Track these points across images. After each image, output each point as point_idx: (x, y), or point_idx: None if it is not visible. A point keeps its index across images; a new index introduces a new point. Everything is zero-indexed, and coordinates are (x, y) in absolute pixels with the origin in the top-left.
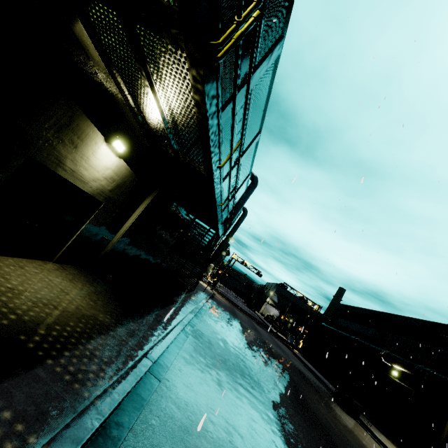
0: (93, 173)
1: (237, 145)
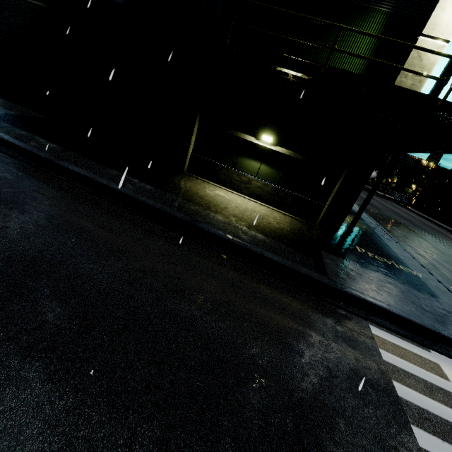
0: None
1: None
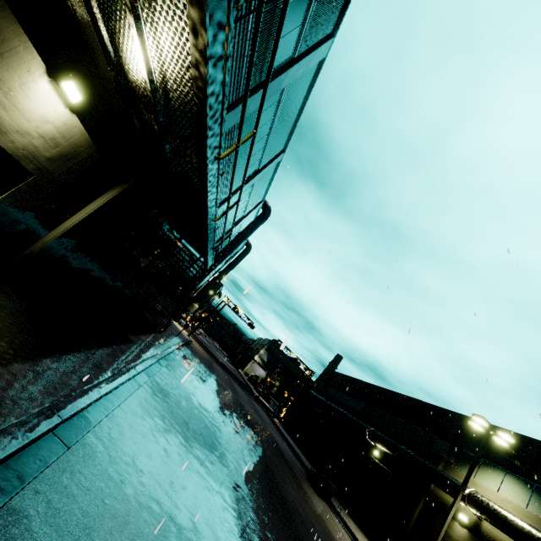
0: (19, 119)
1: (249, 135)
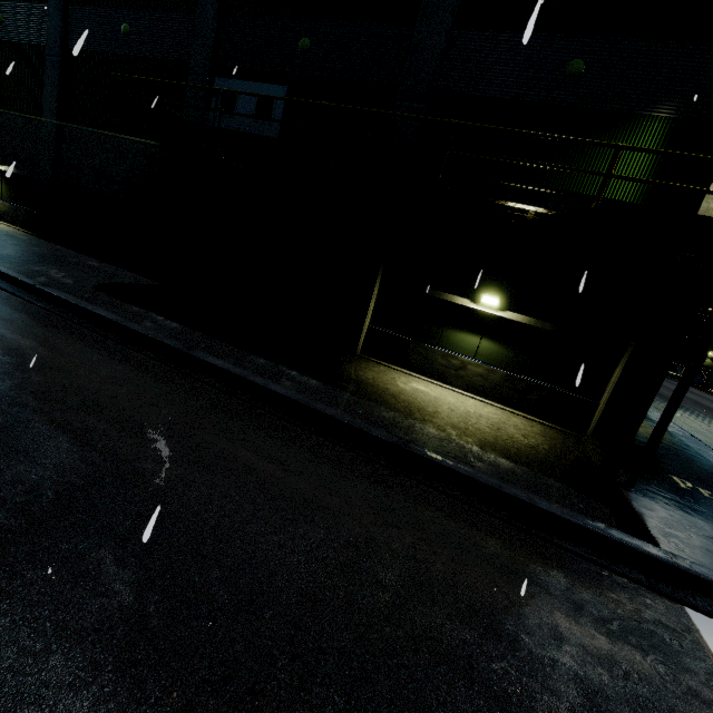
0: None
1: None
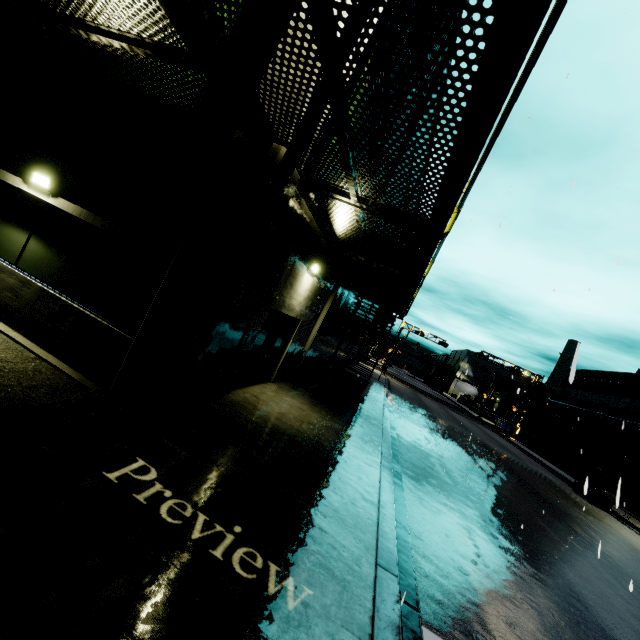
0: (298, 299)
1: None
